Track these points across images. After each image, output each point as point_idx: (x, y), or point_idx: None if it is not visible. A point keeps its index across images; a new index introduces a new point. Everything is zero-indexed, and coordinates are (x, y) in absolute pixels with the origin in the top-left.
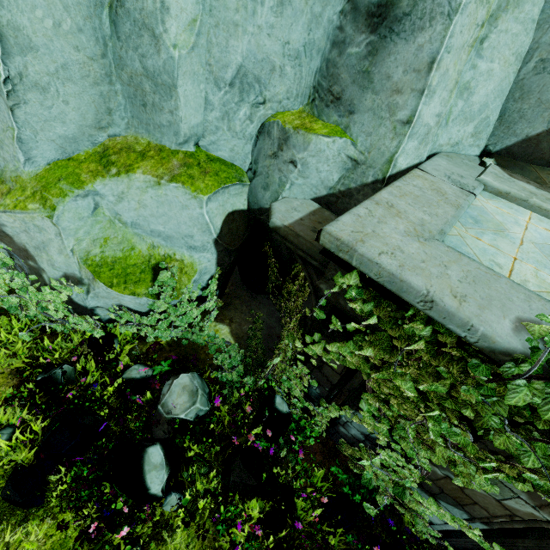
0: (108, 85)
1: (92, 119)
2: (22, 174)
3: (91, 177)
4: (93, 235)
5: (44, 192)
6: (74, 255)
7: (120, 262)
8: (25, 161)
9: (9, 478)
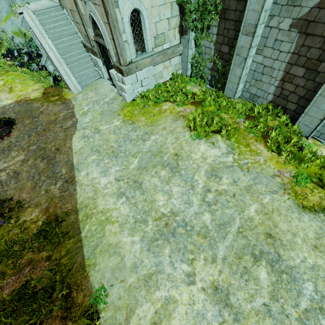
0: (8, 0)
1: (8, 7)
2: (3, 19)
3: (10, 17)
4: (13, 28)
5: (5, 20)
6: (11, 31)
7: (18, 33)
8: (2, 16)
9: (2, 54)
